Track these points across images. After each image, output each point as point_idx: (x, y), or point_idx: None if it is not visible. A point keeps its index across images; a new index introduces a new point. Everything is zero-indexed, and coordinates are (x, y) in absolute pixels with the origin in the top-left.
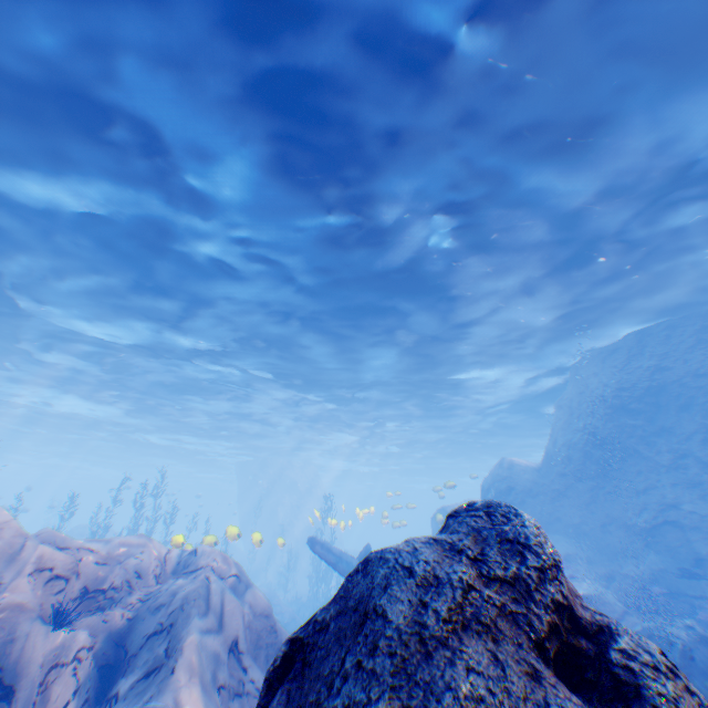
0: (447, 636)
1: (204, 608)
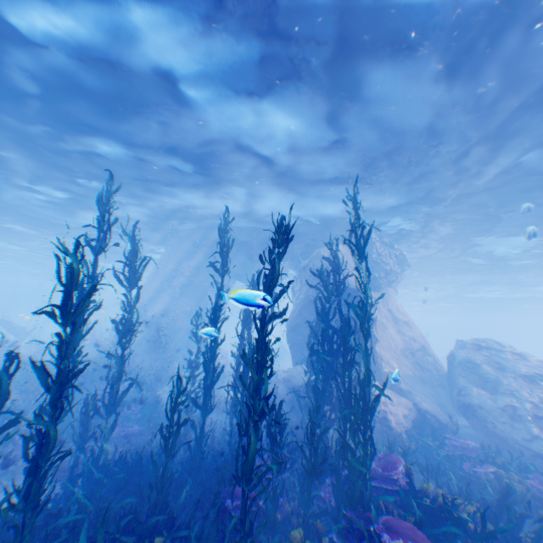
0: None
1: None
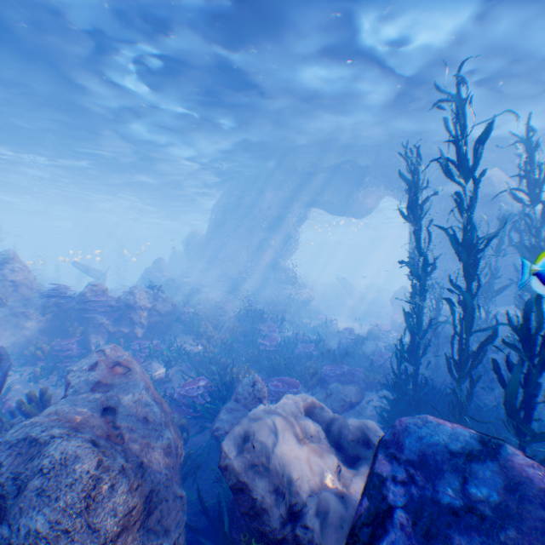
0: None
1: None
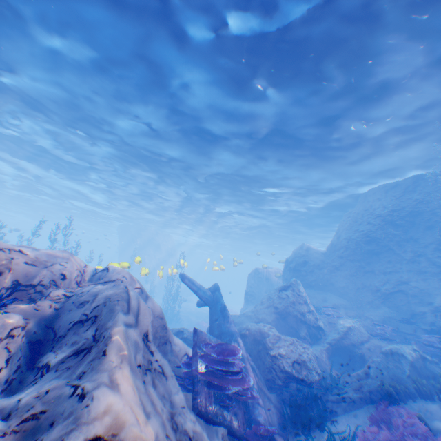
0: None
1: (125, 308)
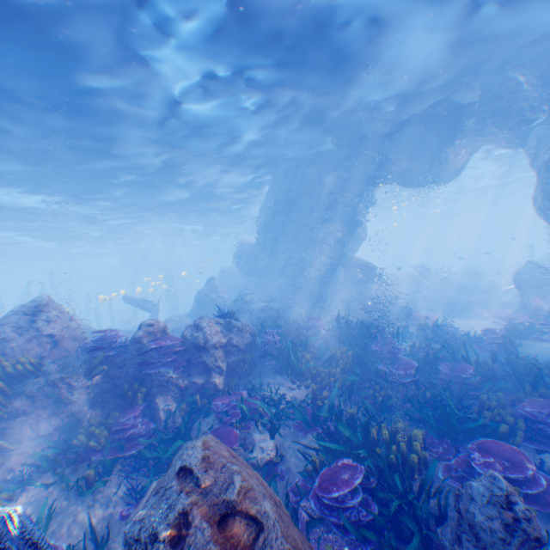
0: (9, 316)
1: None
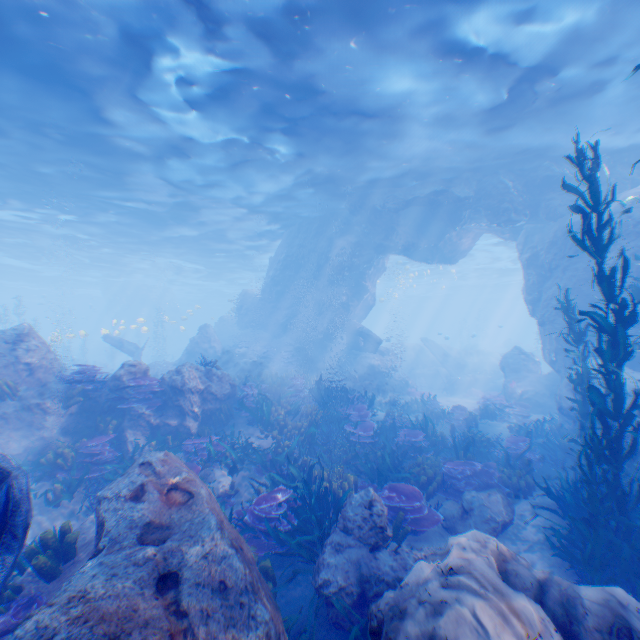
0: None
1: None
